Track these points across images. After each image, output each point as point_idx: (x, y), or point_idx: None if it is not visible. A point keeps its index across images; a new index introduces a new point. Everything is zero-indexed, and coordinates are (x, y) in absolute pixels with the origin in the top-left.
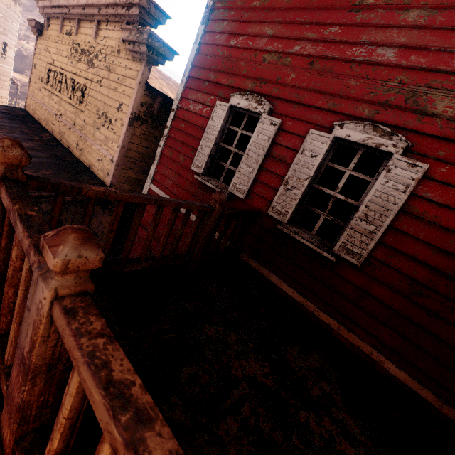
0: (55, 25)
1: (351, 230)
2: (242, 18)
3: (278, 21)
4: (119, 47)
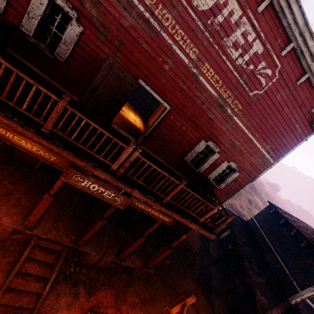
0: None
1: (60, 47)
2: None
3: None
4: None
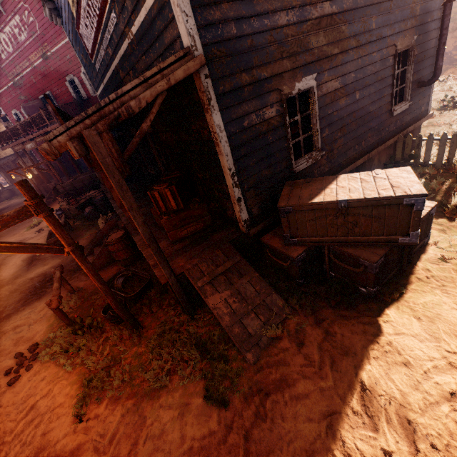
0: None
1: None
2: (0, 99)
3: (4, 97)
4: None
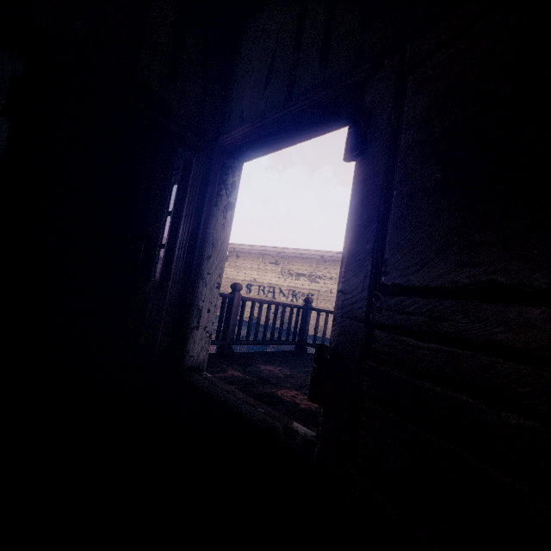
0: (248, 257)
1: None
2: None
3: None
4: None
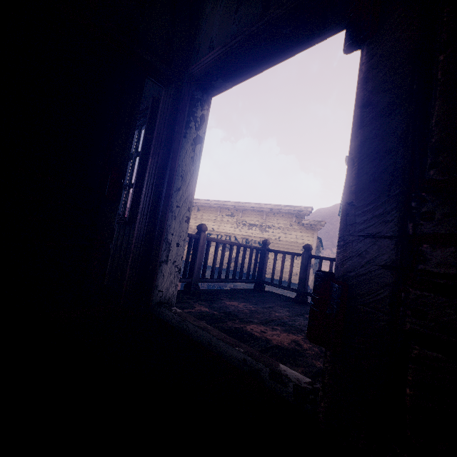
0: (208, 210)
1: None
2: None
3: None
4: (290, 224)
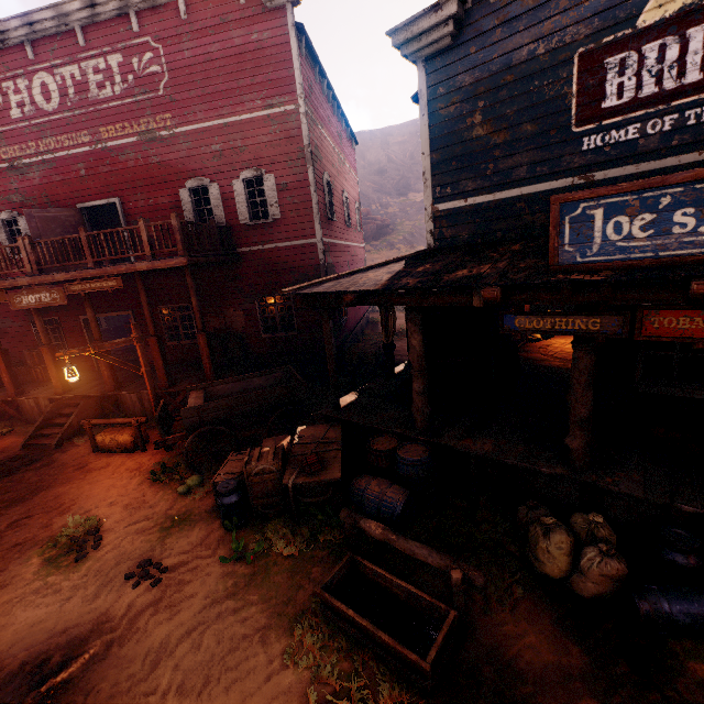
0: None
1: None
2: None
3: None
4: None
